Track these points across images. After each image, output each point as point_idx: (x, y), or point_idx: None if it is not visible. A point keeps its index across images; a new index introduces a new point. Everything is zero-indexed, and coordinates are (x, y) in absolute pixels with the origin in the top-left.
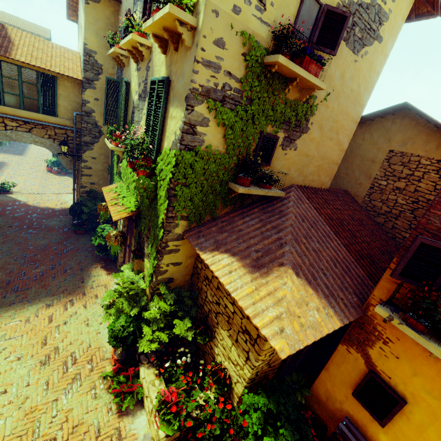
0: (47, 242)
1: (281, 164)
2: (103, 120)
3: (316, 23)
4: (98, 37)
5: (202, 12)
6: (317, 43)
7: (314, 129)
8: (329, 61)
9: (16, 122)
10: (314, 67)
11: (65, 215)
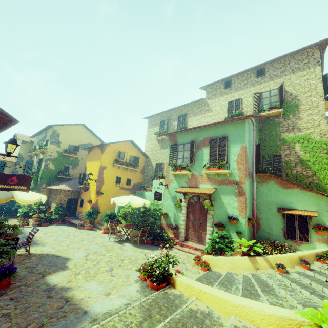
0: None
1: (73, 172)
2: (23, 172)
3: (74, 148)
4: (24, 151)
5: (48, 149)
6: (74, 150)
7: (81, 165)
8: (80, 153)
9: None
10: (73, 154)
11: None
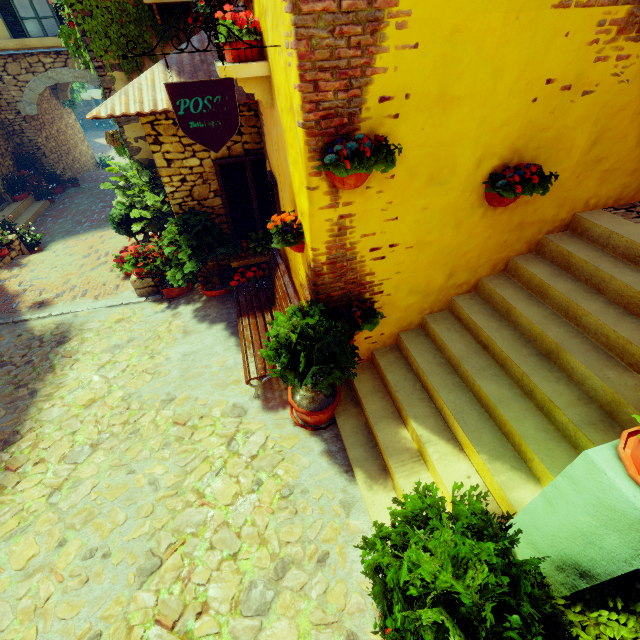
0: None
1: None
2: None
3: None
4: None
5: None
6: None
7: None
8: None
9: (50, 57)
10: None
11: None
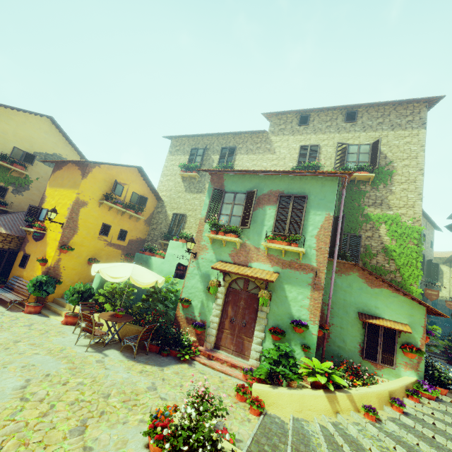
0: None
1: (14, 200)
2: None
3: (23, 156)
4: None
5: None
6: (24, 161)
7: (34, 189)
8: (36, 167)
9: None
10: (20, 167)
11: None
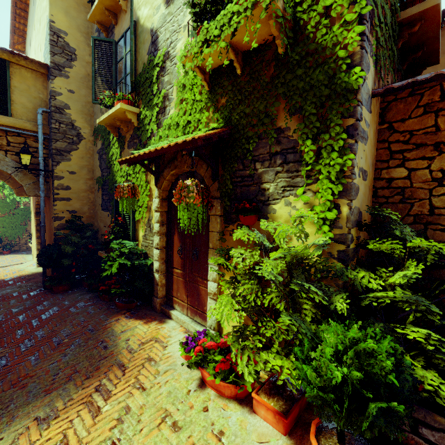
0: (3, 314)
1: None
2: (92, 95)
3: None
4: (68, 16)
5: None
6: None
7: None
8: None
9: None
10: None
11: (24, 281)
